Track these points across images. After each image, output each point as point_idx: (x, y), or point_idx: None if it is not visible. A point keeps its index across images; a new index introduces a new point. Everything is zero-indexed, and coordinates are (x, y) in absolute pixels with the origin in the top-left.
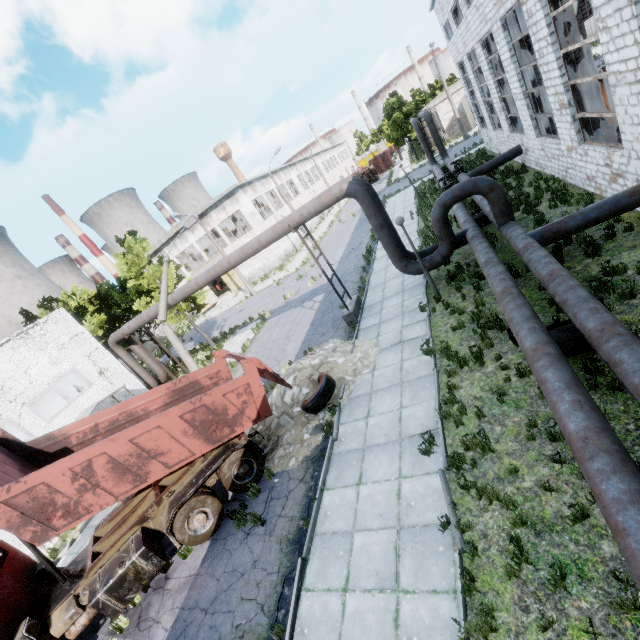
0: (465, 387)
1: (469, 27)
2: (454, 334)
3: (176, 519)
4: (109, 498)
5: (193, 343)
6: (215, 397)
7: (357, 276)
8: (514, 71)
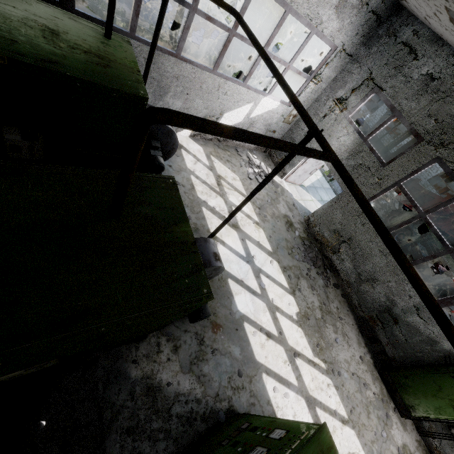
0: None
1: None
2: None
3: None
4: None
5: None
6: None
7: None
8: None
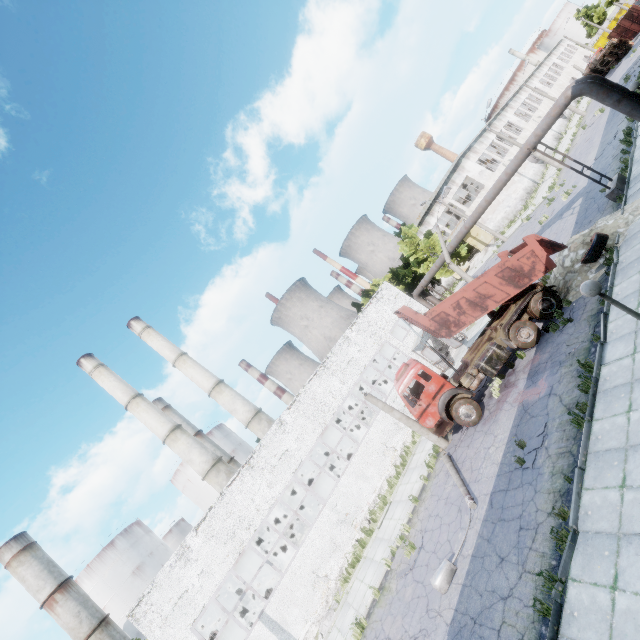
0: None
1: None
2: None
3: (510, 333)
4: (472, 318)
5: None
6: (512, 262)
7: (617, 163)
8: None
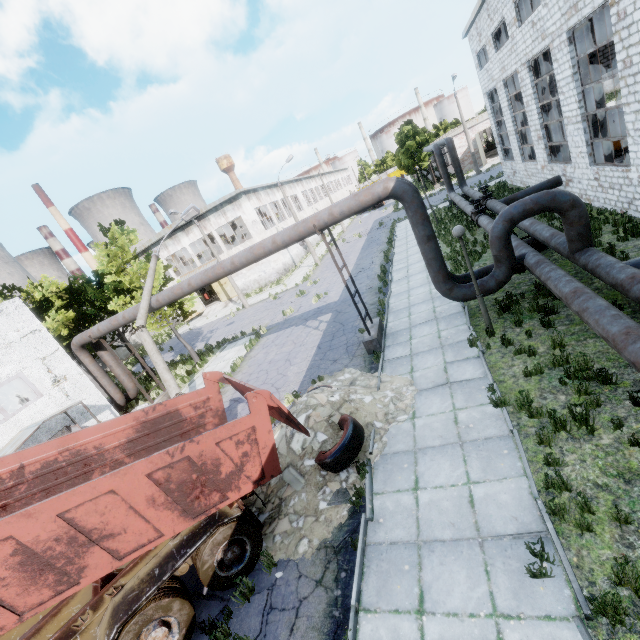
0: (572, 464)
1: (515, 48)
2: (528, 381)
3: None
4: (6, 617)
5: (173, 354)
6: (204, 446)
7: (372, 297)
8: (574, 90)
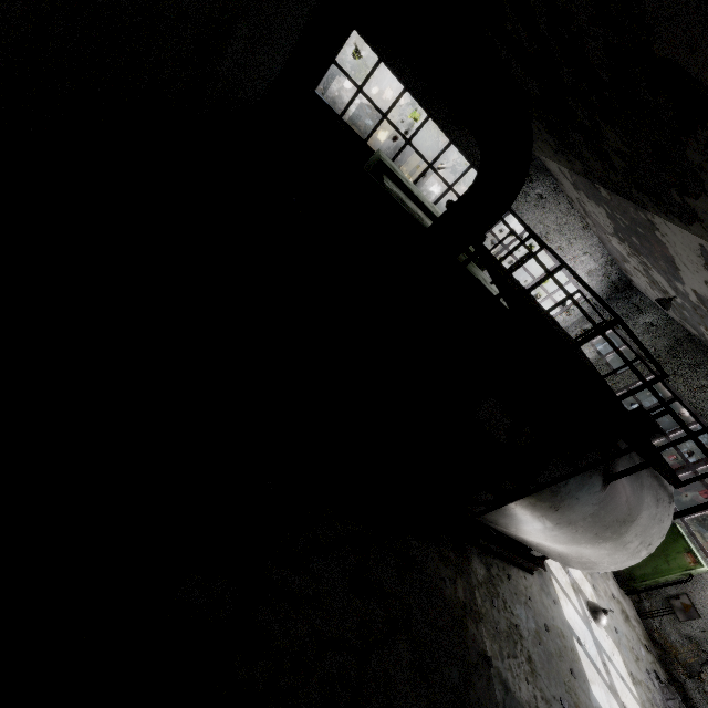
0: None
1: None
2: None
3: None
4: None
5: None
6: None
7: None
8: None
